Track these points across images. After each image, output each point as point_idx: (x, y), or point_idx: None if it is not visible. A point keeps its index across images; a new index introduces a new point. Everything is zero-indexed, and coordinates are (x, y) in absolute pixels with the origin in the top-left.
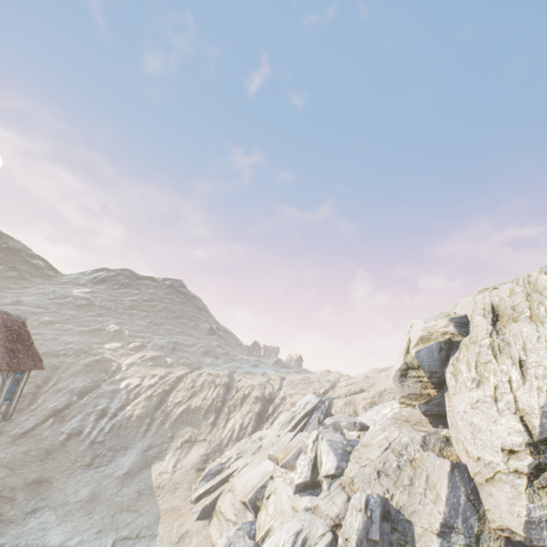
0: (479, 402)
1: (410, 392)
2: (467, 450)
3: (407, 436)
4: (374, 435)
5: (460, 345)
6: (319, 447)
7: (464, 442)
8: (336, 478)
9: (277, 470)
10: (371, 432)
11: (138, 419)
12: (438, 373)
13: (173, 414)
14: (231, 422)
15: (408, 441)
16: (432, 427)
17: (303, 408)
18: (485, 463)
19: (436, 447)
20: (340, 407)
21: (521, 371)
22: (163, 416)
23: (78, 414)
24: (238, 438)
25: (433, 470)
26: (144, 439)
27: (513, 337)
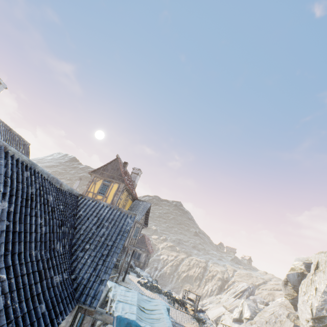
0: (304, 301)
1: (288, 293)
2: (300, 320)
3: (281, 311)
4: (269, 308)
5: (306, 276)
6: (244, 306)
7: (299, 316)
8: (249, 320)
9: (226, 311)
10: (268, 307)
11: (168, 274)
12: (297, 286)
13: (181, 276)
14: (206, 287)
15: (281, 313)
16: (294, 310)
17: (240, 288)
18: (303, 325)
19: (292, 318)
20: (264, 294)
21: (315, 292)
22: (178, 276)
23: (148, 267)
24: (210, 295)
25: (287, 325)
26: (171, 284)
27: (317, 277)
